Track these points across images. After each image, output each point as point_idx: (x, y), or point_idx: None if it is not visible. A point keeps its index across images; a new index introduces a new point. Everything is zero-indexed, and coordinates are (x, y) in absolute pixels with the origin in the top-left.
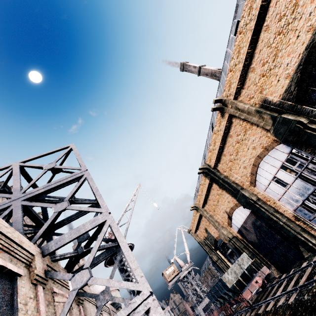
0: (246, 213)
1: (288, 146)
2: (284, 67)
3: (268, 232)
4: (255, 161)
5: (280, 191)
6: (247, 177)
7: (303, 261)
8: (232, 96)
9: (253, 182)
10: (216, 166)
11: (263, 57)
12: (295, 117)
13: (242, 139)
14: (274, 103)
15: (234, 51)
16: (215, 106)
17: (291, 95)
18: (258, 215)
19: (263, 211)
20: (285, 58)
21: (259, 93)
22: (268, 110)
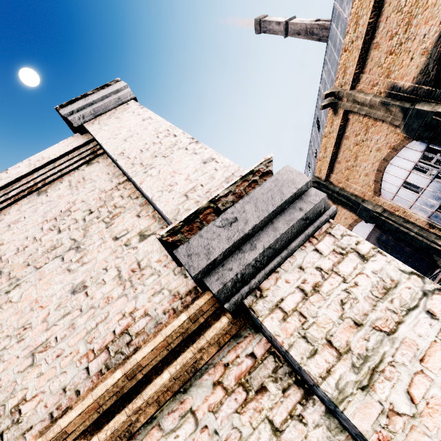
0: (369, 228)
1: (423, 143)
2: (420, 40)
3: (396, 246)
4: (379, 165)
5: (411, 197)
6: (370, 187)
7: (436, 269)
8: (349, 85)
9: (377, 192)
10: (327, 178)
11: (391, 27)
12: (432, 106)
13: (362, 140)
14: (405, 90)
15: (349, 22)
16: (325, 102)
17: (428, 77)
18: (384, 229)
19: (390, 223)
20: (421, 27)
21: (386, 78)
22: (397, 99)
